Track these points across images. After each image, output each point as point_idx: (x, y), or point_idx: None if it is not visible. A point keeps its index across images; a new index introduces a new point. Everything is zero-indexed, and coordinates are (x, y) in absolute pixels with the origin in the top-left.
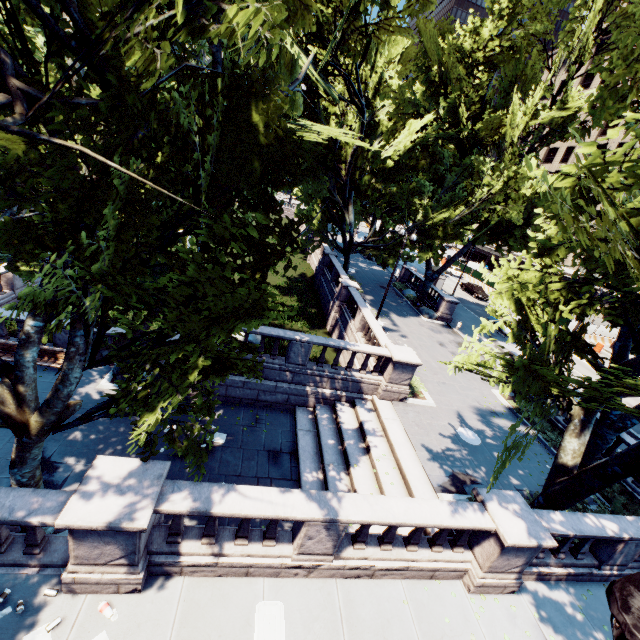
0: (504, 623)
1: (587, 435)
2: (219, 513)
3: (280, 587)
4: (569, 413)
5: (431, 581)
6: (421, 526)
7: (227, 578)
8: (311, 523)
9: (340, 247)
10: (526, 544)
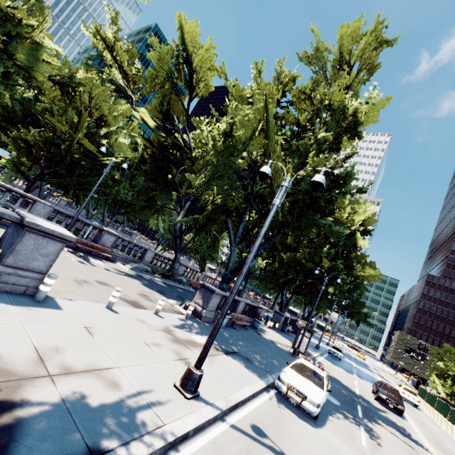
0: None
1: None
2: None
3: None
4: None
5: None
6: None
7: None
8: None
9: (174, 247)
10: None
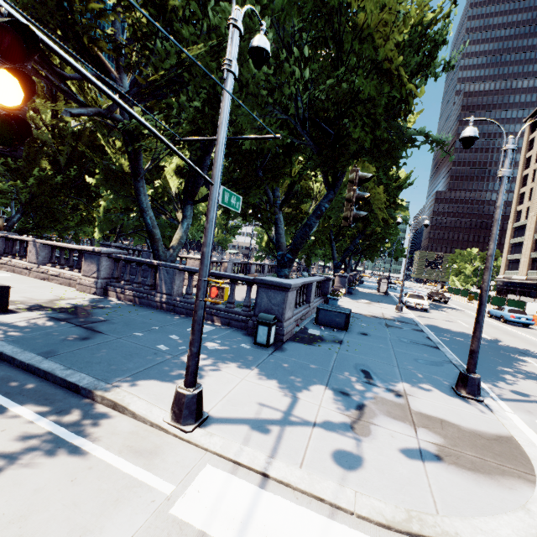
0: (73, 294)
1: (181, 229)
2: (10, 236)
3: (18, 275)
4: (176, 221)
5: (69, 287)
6: (61, 246)
7: (9, 272)
8: (30, 243)
9: (274, 255)
10: (88, 248)
